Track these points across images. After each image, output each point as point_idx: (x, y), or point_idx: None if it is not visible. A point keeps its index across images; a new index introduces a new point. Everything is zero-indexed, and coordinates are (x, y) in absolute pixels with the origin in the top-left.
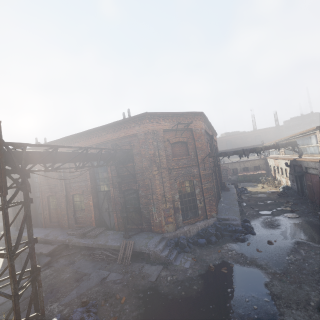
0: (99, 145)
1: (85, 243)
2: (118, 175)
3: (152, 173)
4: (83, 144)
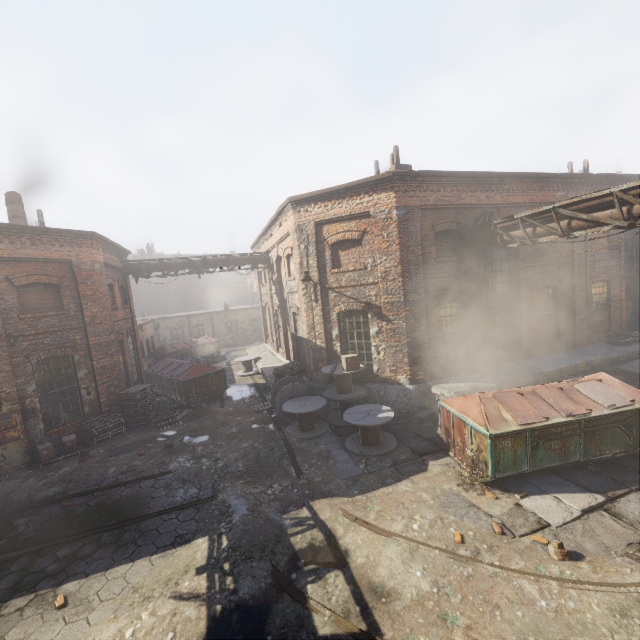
0: None
1: None
2: None
3: None
4: None
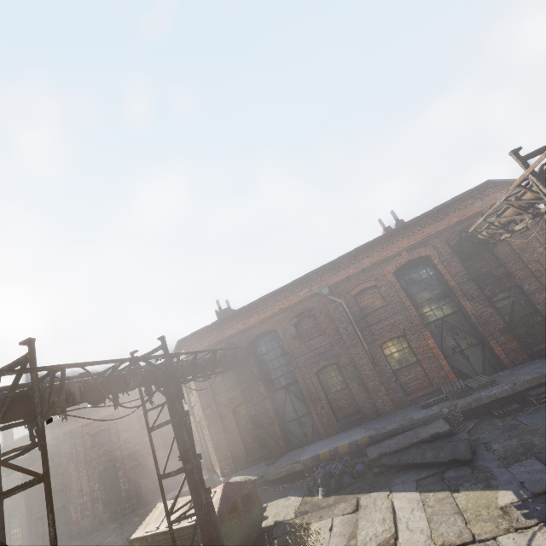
0: (411, 248)
1: (495, 393)
2: (478, 274)
3: (536, 252)
4: (379, 256)
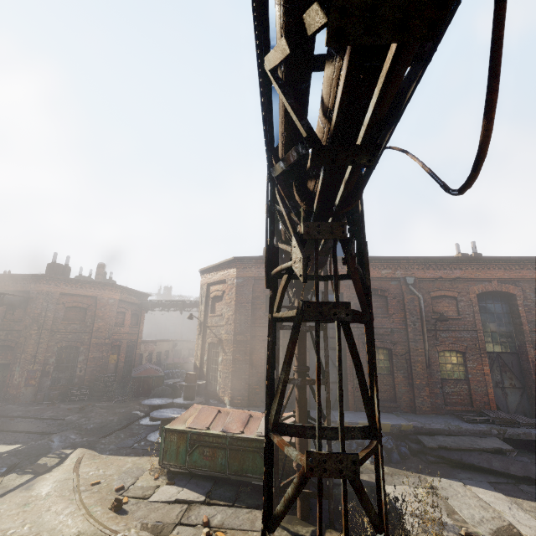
0: (501, 281)
1: None
2: None
3: None
4: (472, 274)
